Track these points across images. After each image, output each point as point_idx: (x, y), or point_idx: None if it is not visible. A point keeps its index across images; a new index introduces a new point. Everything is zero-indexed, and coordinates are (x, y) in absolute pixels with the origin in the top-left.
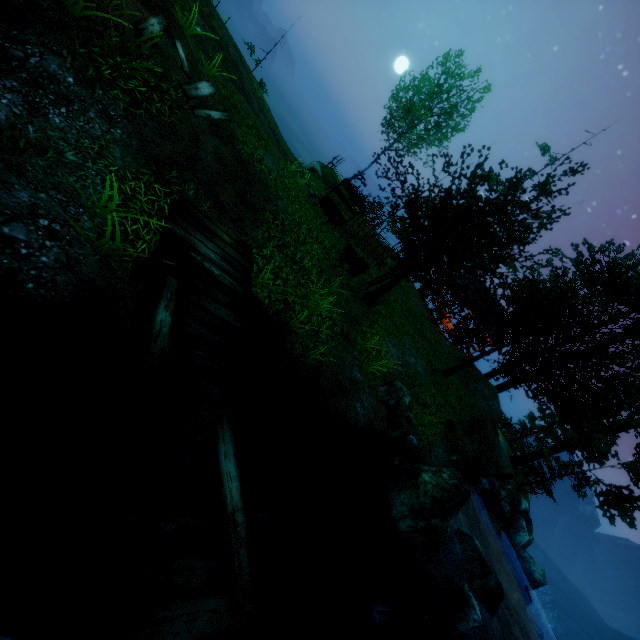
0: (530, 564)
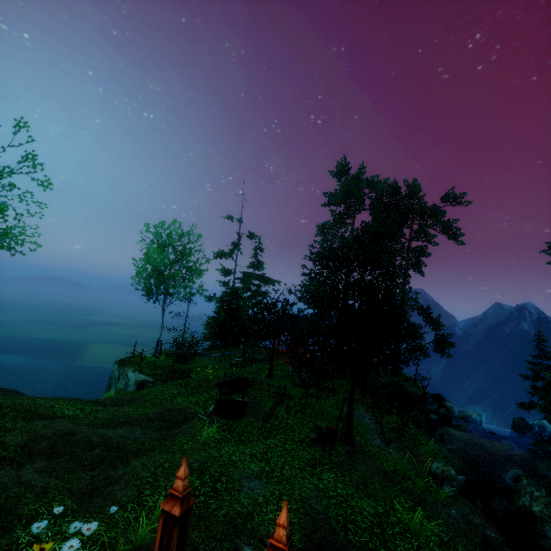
0: (470, 417)
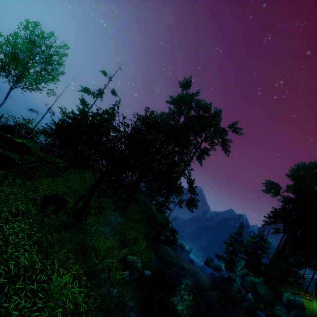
0: (185, 248)
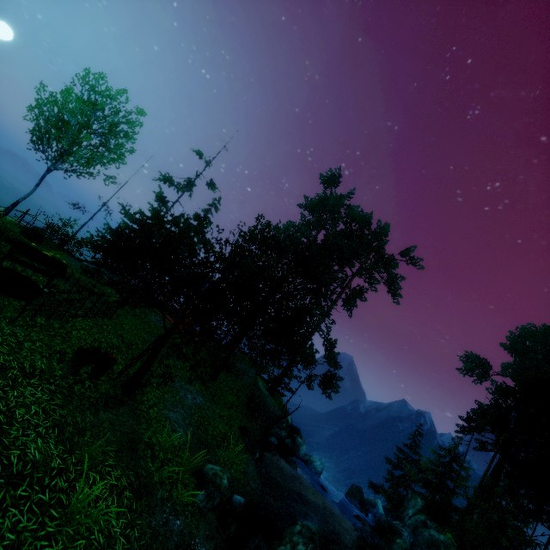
0: (313, 463)
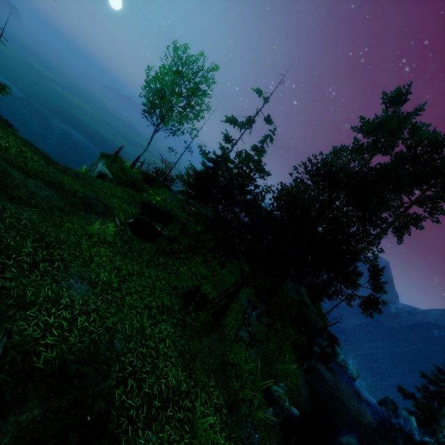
0: (349, 370)
